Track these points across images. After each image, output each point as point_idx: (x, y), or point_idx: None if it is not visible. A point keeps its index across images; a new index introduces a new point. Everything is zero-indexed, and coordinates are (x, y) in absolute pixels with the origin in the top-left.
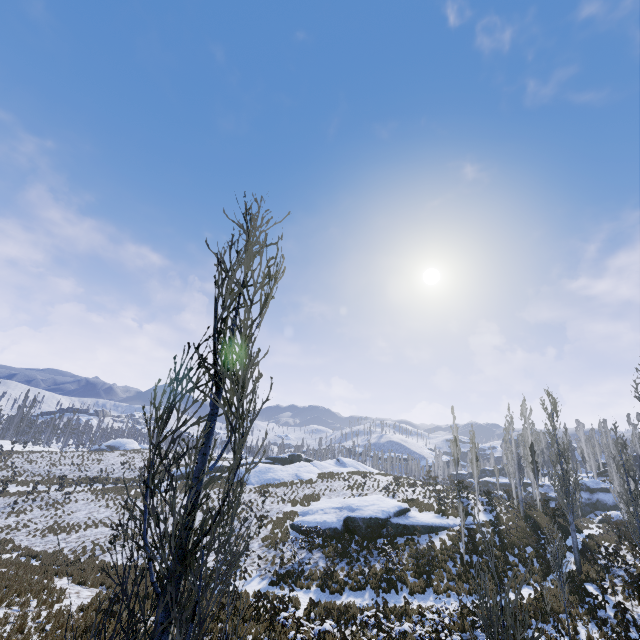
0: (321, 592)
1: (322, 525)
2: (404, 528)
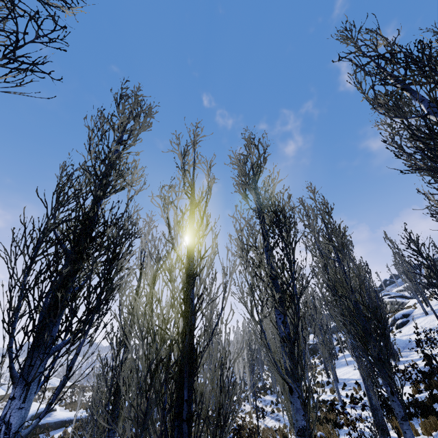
0: None
1: None
2: (35, 428)
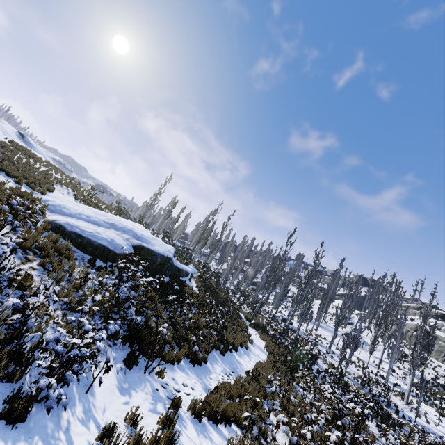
0: (190, 364)
1: (114, 246)
2: (178, 271)
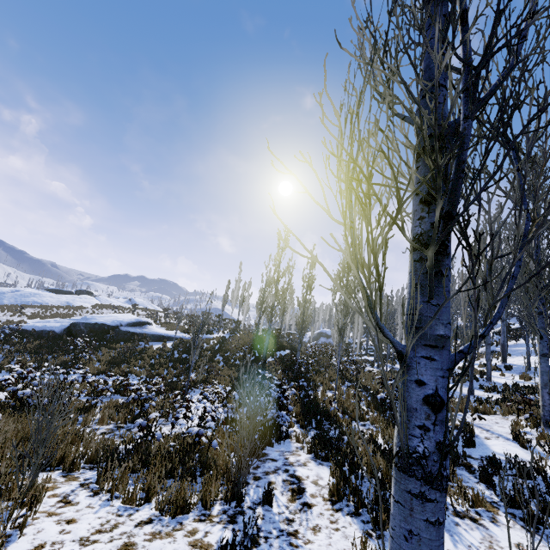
0: None
1: (37, 328)
2: (132, 335)
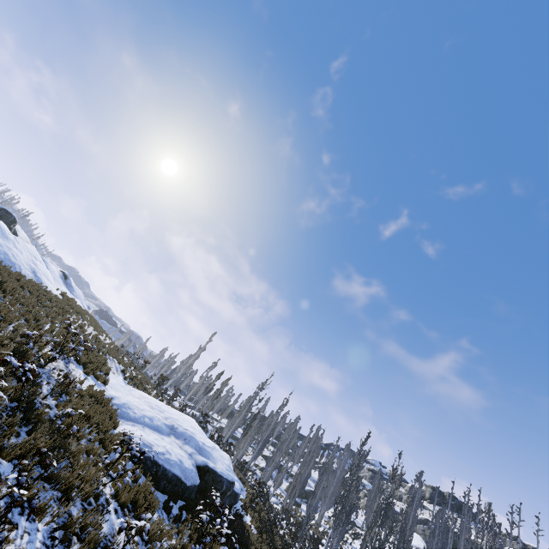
0: None
1: (184, 474)
2: (234, 497)
